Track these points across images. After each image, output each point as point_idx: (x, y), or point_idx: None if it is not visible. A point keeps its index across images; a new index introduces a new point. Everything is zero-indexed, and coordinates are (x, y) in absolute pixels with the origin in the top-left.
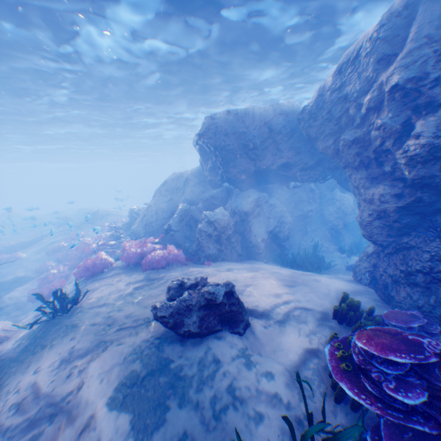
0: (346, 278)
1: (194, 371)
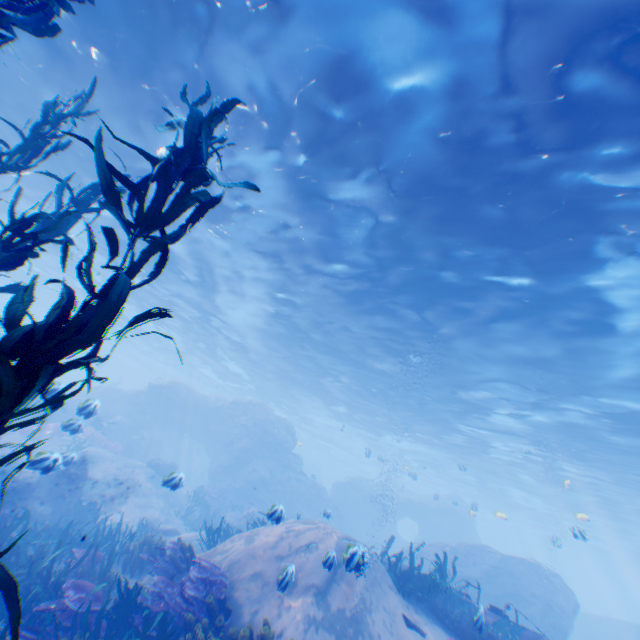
0: None
1: None
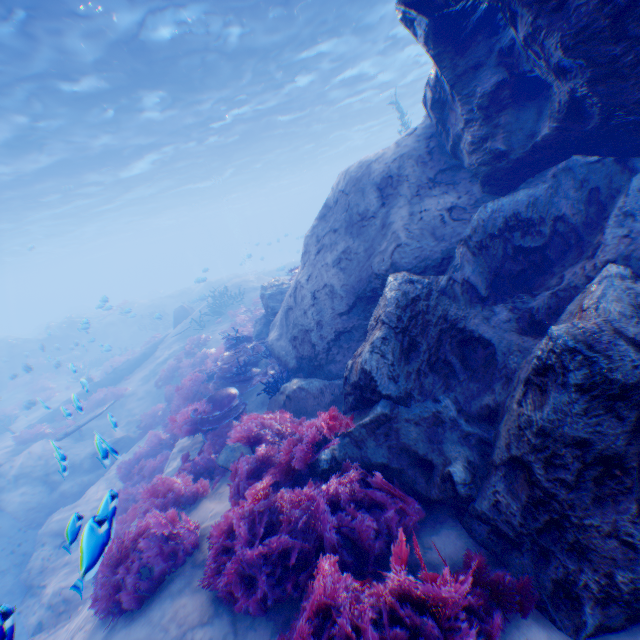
0: None
1: None
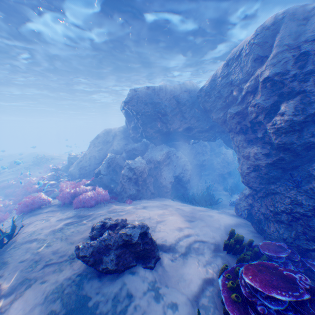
0: (230, 212)
1: (110, 309)
